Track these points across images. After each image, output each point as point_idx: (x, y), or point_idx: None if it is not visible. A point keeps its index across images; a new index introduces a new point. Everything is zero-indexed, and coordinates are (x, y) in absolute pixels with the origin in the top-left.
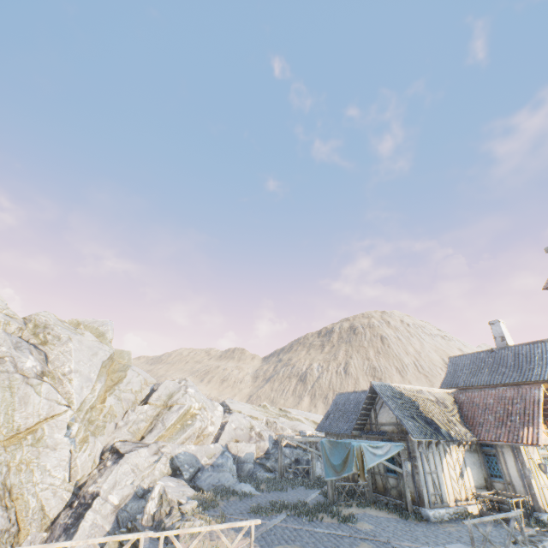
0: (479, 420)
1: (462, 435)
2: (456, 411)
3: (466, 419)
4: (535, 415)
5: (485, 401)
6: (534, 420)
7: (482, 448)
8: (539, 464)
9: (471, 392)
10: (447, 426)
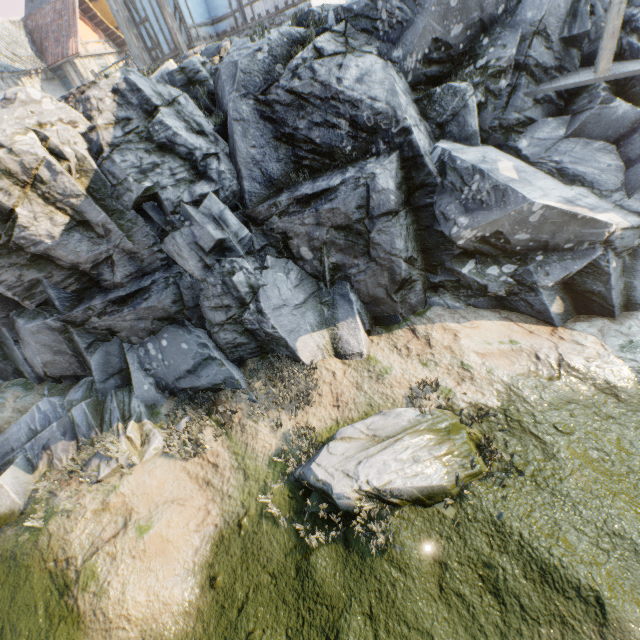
0: (47, 47)
1: (30, 65)
2: (28, 43)
3: (39, 49)
4: (76, 25)
5: (46, 22)
6: (75, 31)
7: (57, 74)
8: (92, 72)
9: (36, 15)
10: (12, 60)
